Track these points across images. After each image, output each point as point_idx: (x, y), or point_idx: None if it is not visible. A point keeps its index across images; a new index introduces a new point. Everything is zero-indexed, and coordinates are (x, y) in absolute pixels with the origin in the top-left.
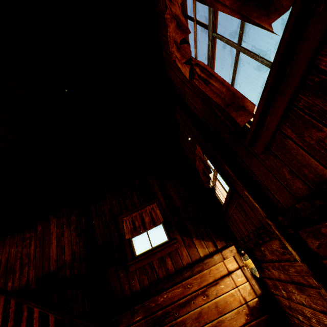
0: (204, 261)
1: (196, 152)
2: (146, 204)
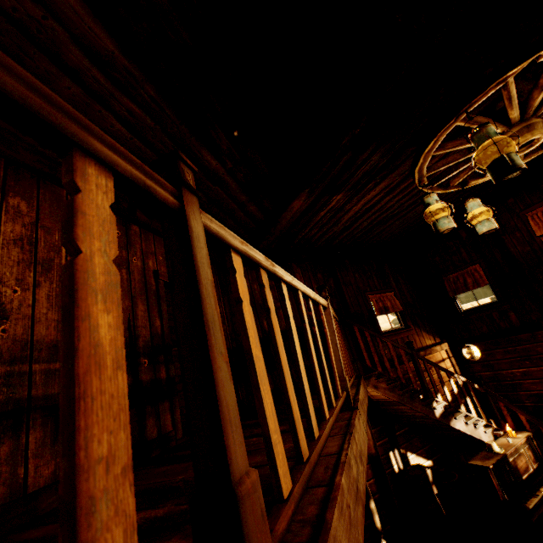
0: (431, 348)
1: (468, 268)
2: (387, 290)
